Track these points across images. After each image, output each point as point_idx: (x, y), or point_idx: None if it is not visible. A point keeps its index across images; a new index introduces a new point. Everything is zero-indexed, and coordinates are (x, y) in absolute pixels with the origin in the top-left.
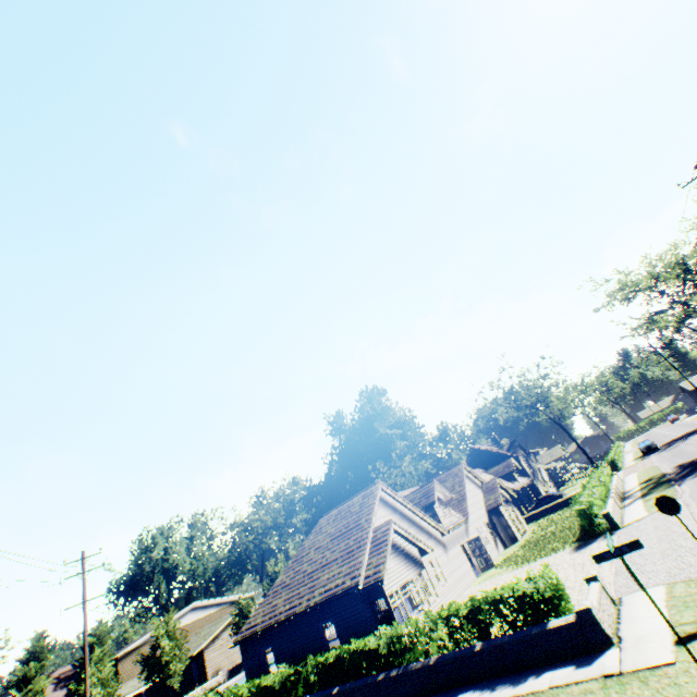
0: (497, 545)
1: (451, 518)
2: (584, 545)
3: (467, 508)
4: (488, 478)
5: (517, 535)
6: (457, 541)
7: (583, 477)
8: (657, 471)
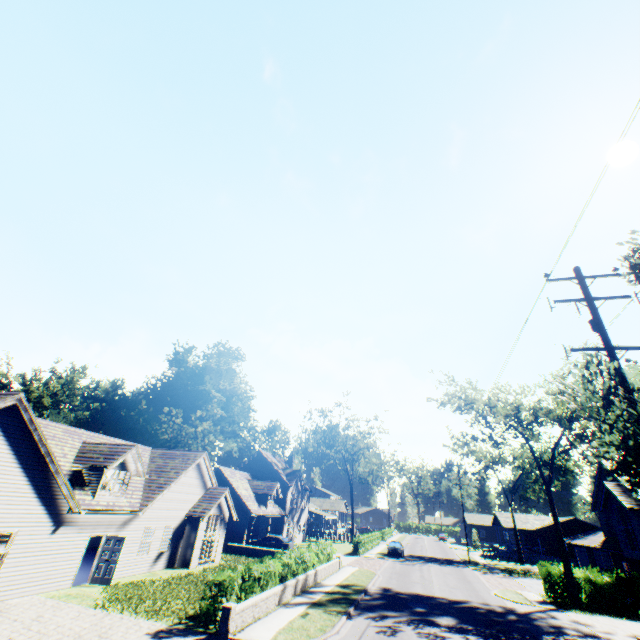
0: (159, 559)
1: (118, 499)
2: (173, 632)
3: (155, 499)
4: (242, 487)
5: (194, 561)
6: (92, 529)
7: (336, 540)
8: (367, 580)
